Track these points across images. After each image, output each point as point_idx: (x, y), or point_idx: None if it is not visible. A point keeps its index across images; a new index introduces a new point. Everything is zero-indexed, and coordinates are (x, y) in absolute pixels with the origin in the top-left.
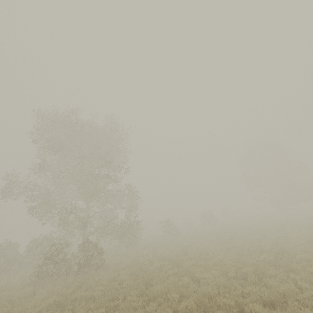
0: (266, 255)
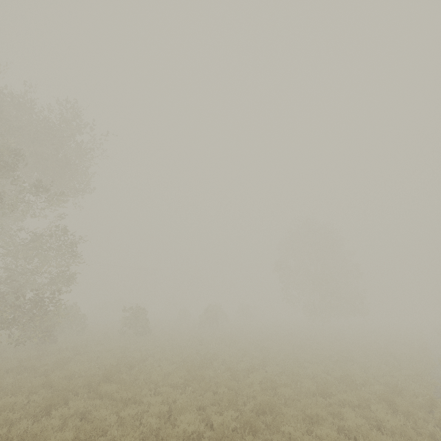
0: (234, 412)
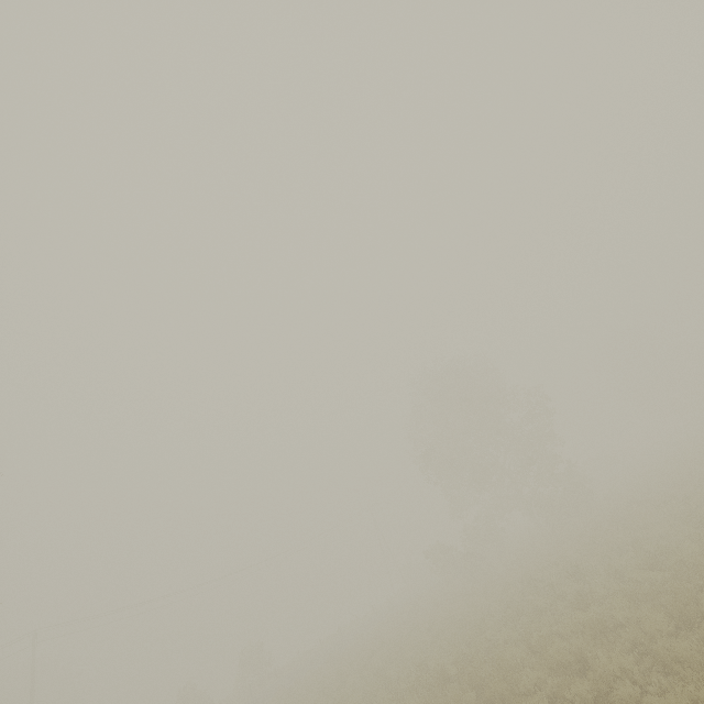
0: None
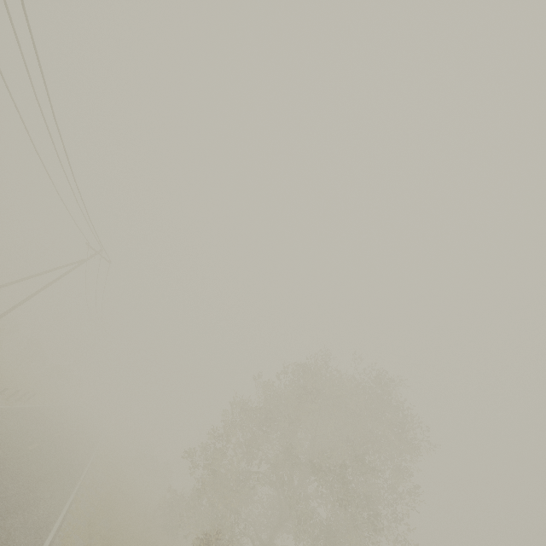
0: None
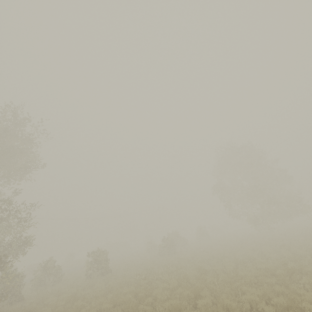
0: None
